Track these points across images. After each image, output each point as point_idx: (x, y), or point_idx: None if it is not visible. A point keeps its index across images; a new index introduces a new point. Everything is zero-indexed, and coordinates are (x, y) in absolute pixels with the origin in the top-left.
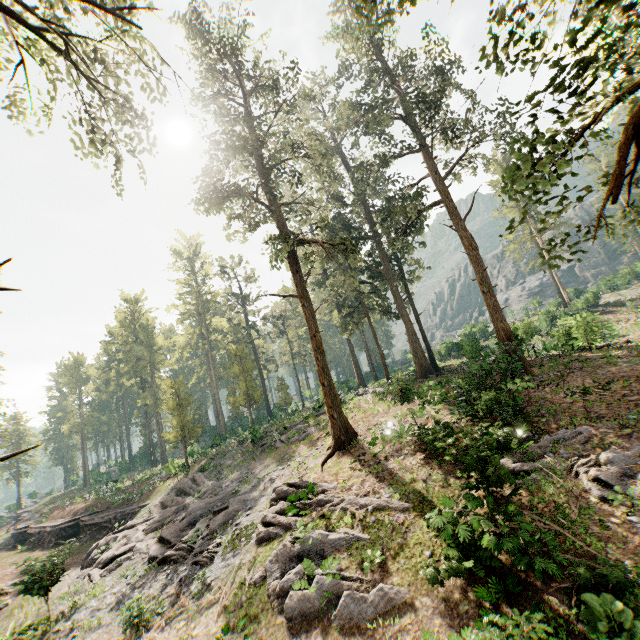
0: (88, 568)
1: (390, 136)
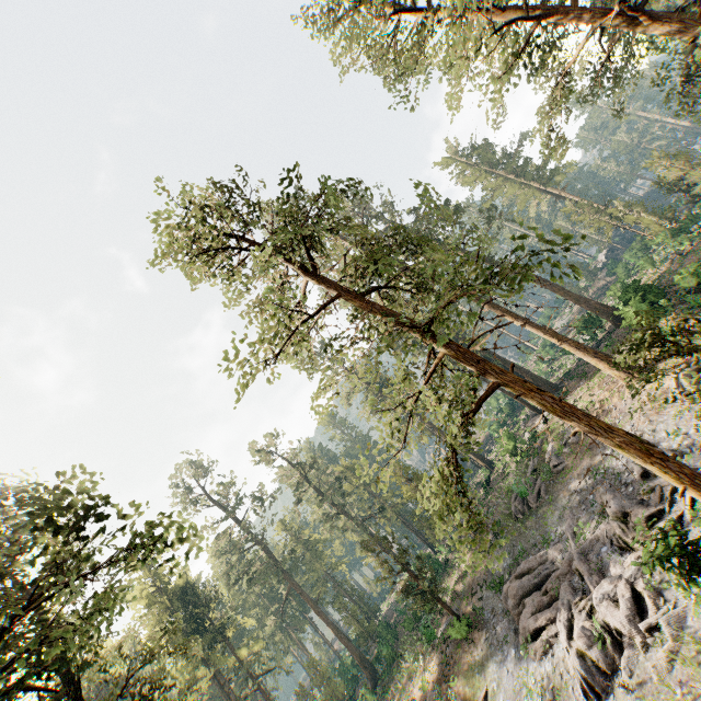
0: (622, 657)
1: (440, 239)
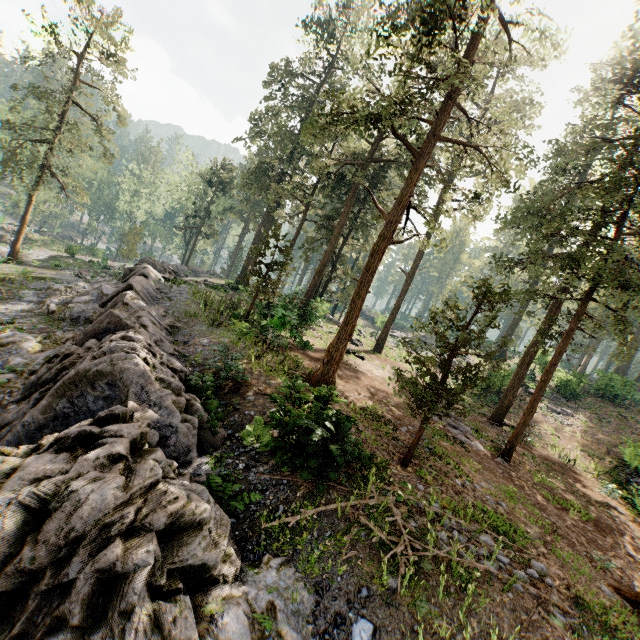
0: None
1: None
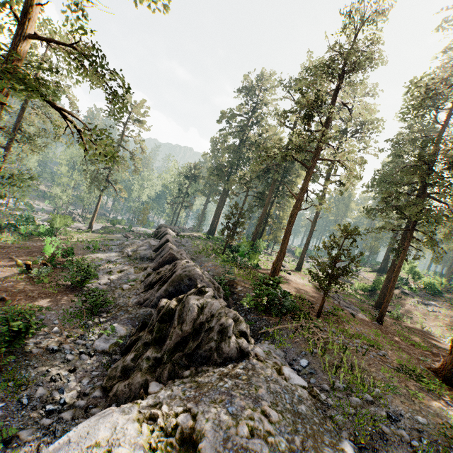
0: None
1: None
